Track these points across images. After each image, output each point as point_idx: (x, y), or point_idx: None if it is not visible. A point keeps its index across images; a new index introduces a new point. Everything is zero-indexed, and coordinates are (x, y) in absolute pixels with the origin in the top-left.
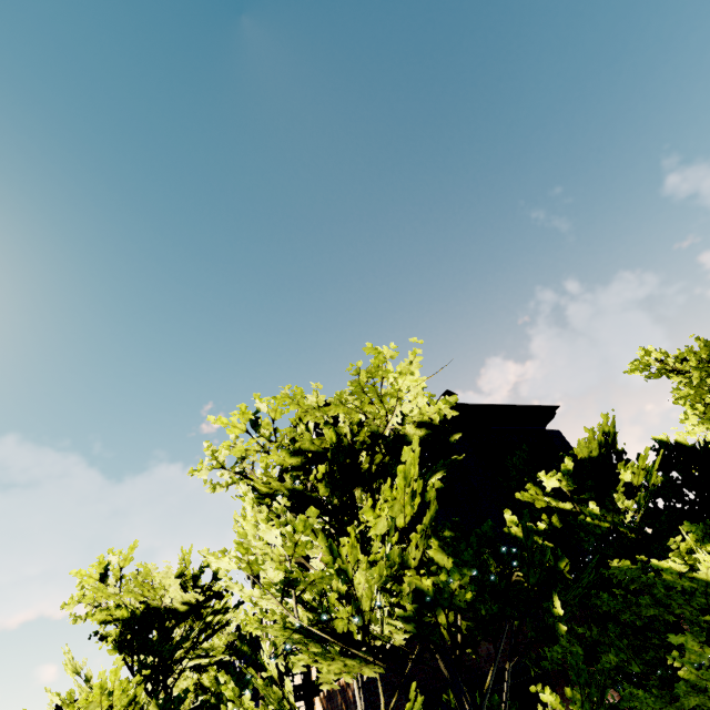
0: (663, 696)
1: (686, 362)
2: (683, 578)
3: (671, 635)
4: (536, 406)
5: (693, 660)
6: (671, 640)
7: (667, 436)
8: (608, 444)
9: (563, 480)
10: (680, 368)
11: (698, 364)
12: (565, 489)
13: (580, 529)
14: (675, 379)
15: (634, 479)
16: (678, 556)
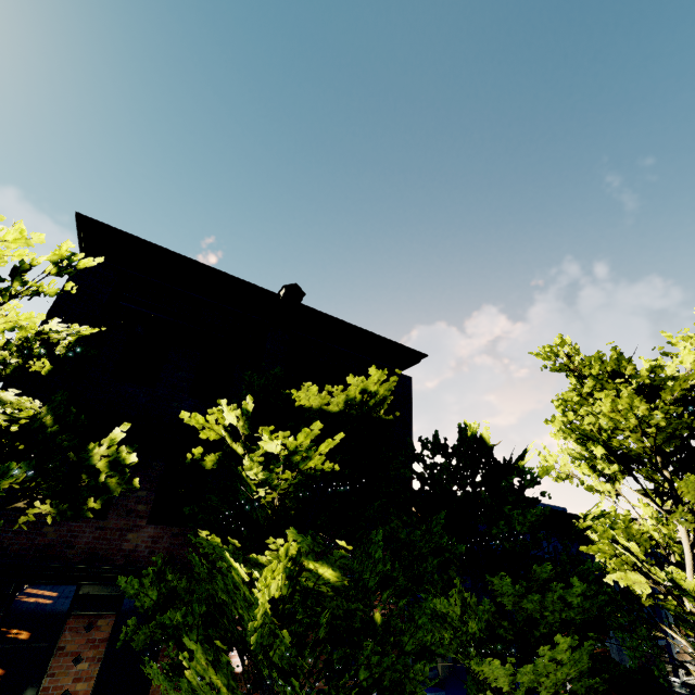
0: (171, 681)
1: (589, 367)
2: (246, 586)
3: (187, 637)
4: (400, 345)
5: (199, 670)
6: (186, 642)
7: (476, 426)
8: (366, 405)
9: (241, 420)
10: (582, 372)
11: (599, 374)
12: (241, 431)
13: (239, 480)
14: (572, 381)
15: (283, 453)
16: (275, 558)
